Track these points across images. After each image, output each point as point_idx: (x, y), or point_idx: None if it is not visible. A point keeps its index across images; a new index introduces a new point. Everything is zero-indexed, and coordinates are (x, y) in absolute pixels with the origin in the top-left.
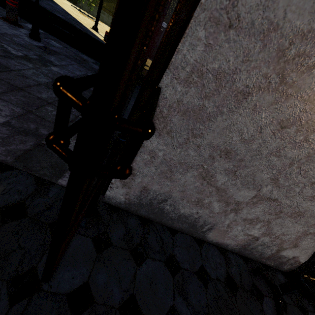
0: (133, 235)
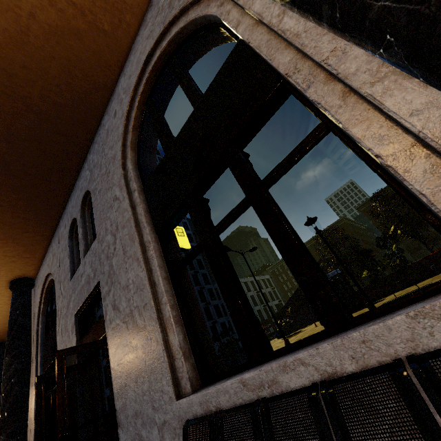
0: None
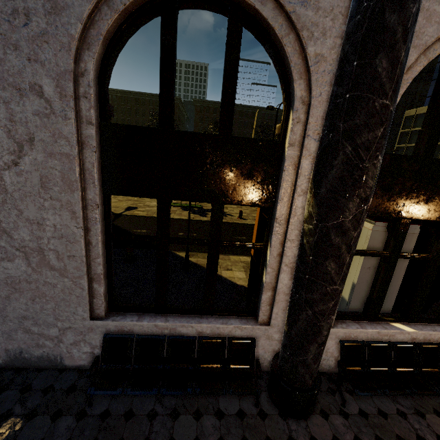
0: (5, 380)
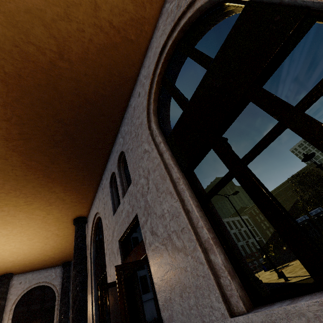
0: None
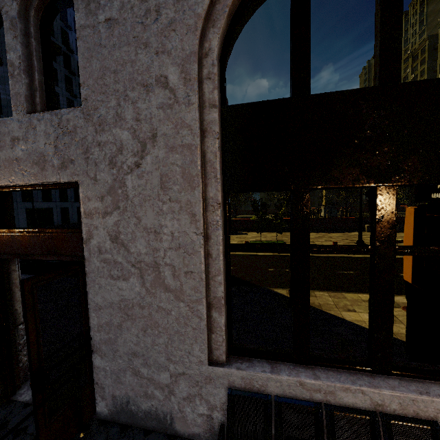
0: None
